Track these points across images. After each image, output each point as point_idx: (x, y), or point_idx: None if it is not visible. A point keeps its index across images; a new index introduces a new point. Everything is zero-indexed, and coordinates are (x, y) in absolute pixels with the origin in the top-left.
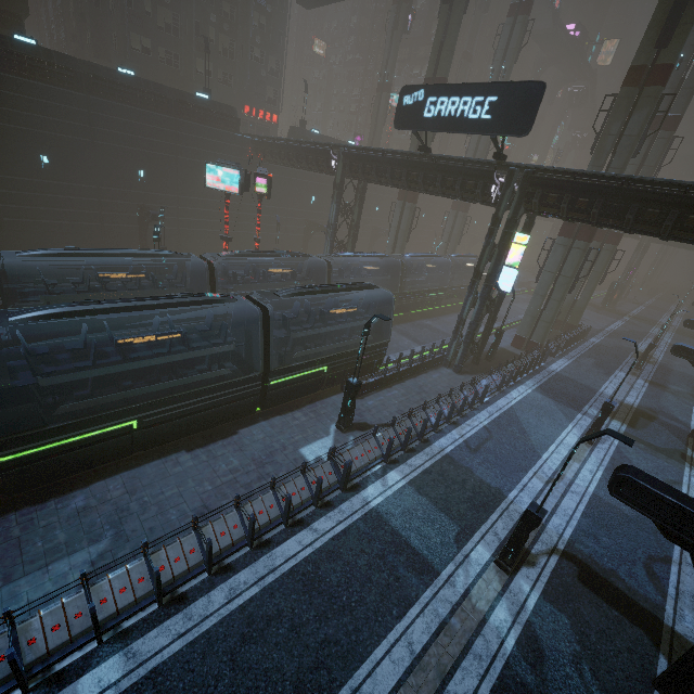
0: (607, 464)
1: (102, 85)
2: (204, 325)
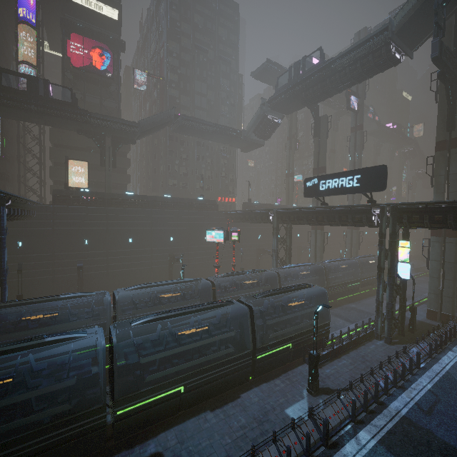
0: None
1: (158, 203)
2: (215, 320)
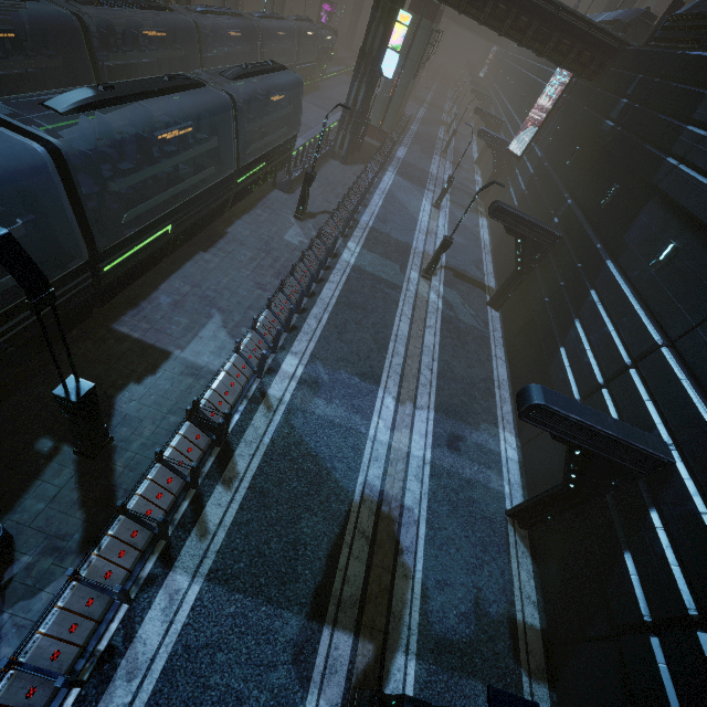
0: (448, 220)
1: None
2: (166, 117)
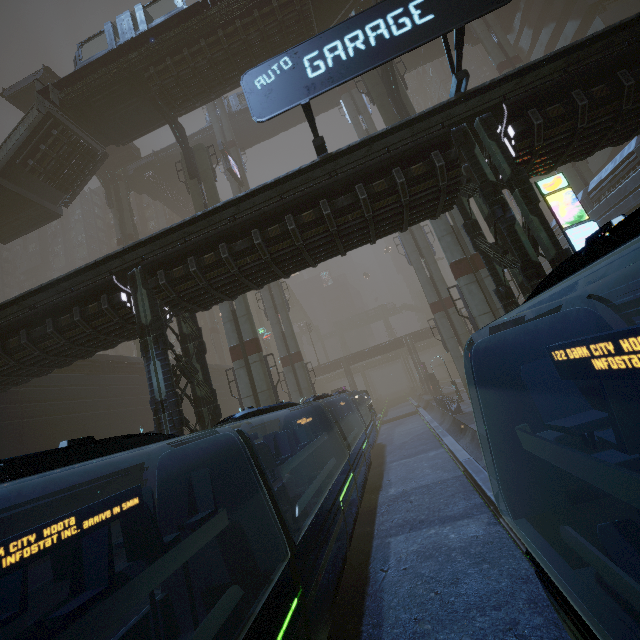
0: None
1: None
2: None
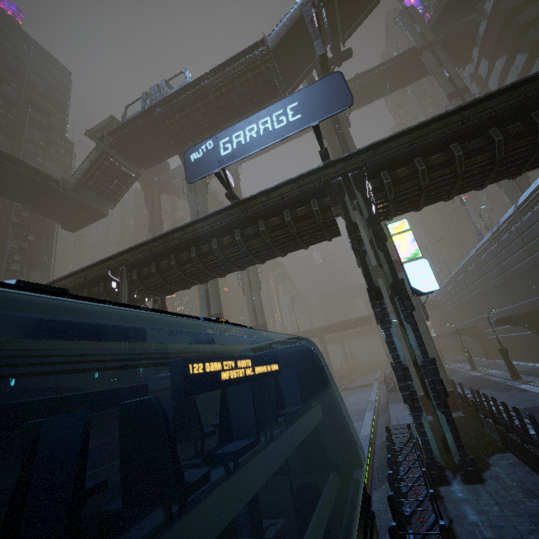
0: None
1: None
2: None
